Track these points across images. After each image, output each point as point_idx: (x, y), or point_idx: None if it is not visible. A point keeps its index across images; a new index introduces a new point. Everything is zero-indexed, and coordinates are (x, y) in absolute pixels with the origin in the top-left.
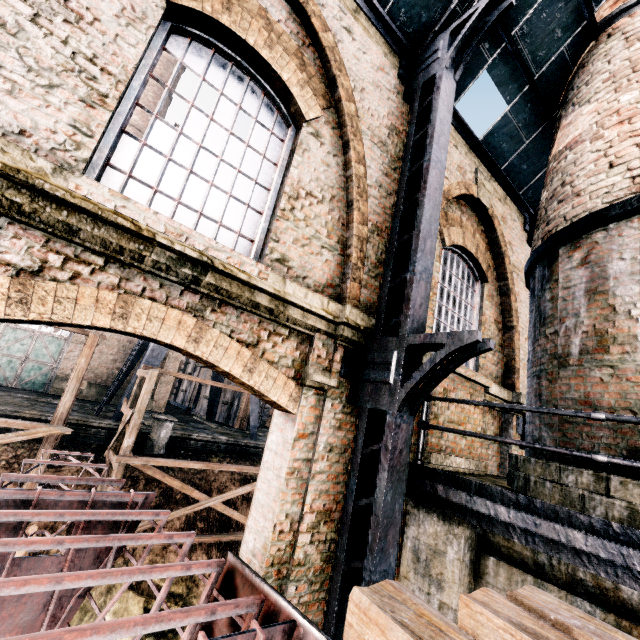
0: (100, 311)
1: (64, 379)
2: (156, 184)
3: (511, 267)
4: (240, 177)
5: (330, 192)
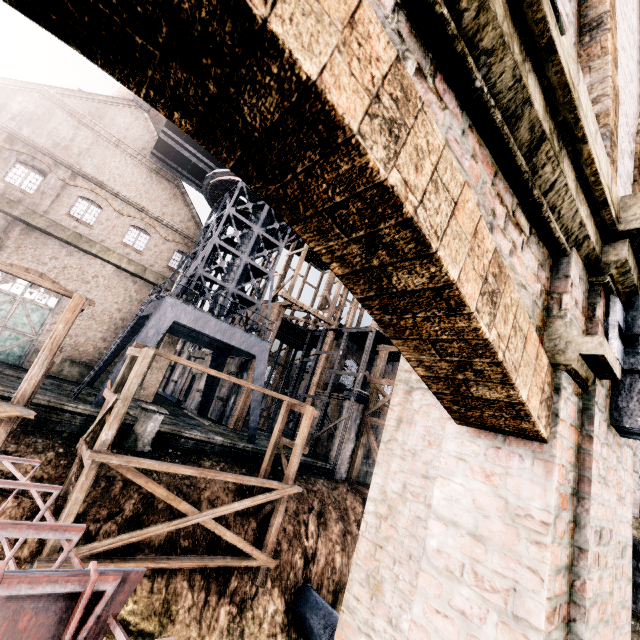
0: None
1: None
2: None
3: None
4: None
5: None
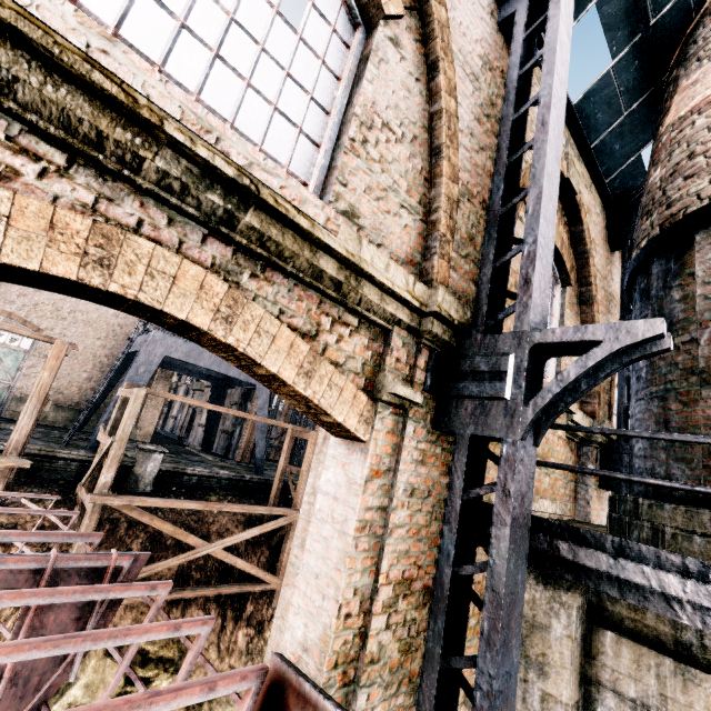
0: (58, 247)
1: (24, 400)
2: (160, 60)
3: (595, 270)
4: (289, 84)
5: (411, 130)
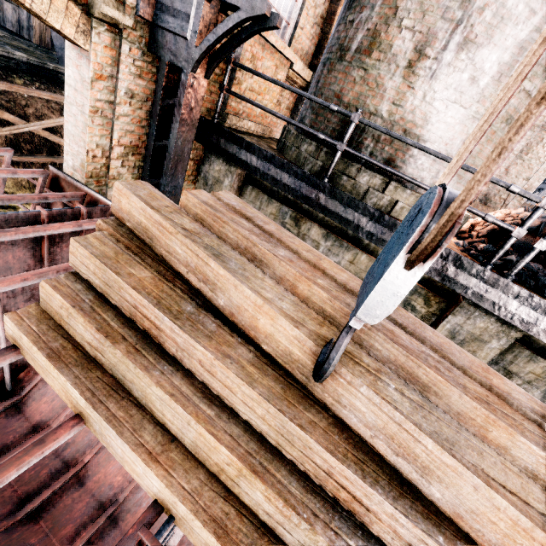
0: None
1: None
2: None
3: None
4: None
5: None
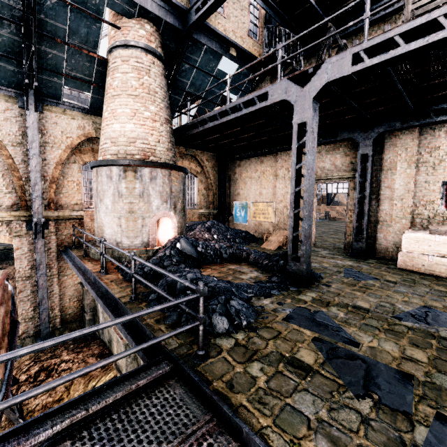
0: None
1: None
2: None
3: None
4: None
5: (1, 173)
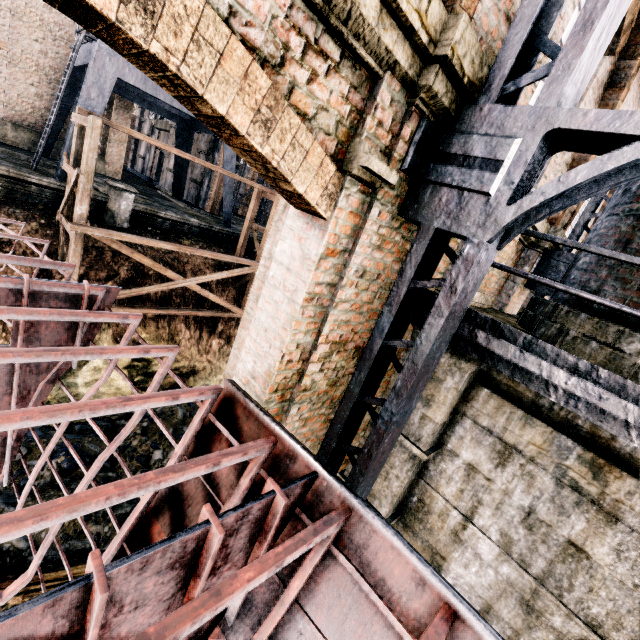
0: None
1: None
2: None
3: None
4: None
5: None
